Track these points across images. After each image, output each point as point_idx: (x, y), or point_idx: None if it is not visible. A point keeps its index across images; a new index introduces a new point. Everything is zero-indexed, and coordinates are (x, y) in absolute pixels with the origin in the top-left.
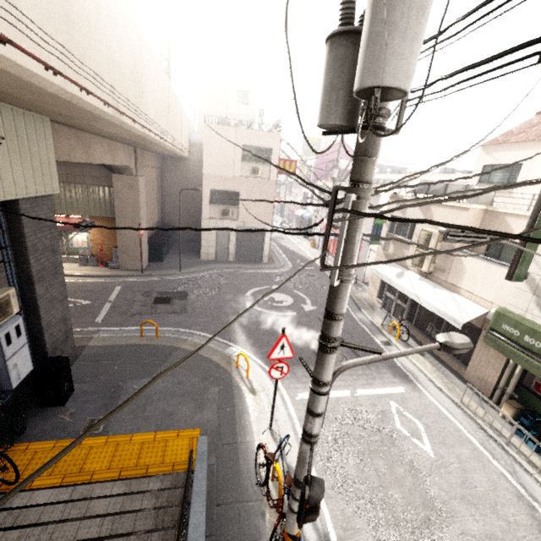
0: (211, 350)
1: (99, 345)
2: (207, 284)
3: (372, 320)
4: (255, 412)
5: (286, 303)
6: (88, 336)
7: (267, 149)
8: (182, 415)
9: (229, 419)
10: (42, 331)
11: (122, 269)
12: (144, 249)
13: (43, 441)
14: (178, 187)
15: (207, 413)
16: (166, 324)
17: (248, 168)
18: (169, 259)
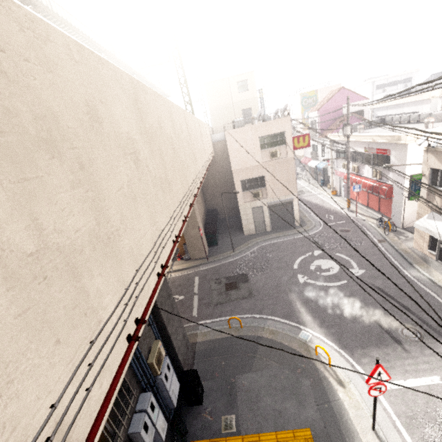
0: (288, 336)
1: (204, 340)
2: (258, 261)
3: (431, 278)
4: (352, 409)
5: (334, 270)
6: (194, 333)
7: (280, 133)
8: (289, 413)
9: (330, 417)
10: (177, 355)
11: (192, 259)
12: (204, 241)
13: (201, 440)
14: (212, 179)
15: (309, 410)
16: (242, 311)
17: (267, 154)
18: (221, 241)
